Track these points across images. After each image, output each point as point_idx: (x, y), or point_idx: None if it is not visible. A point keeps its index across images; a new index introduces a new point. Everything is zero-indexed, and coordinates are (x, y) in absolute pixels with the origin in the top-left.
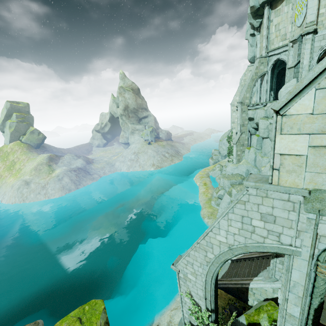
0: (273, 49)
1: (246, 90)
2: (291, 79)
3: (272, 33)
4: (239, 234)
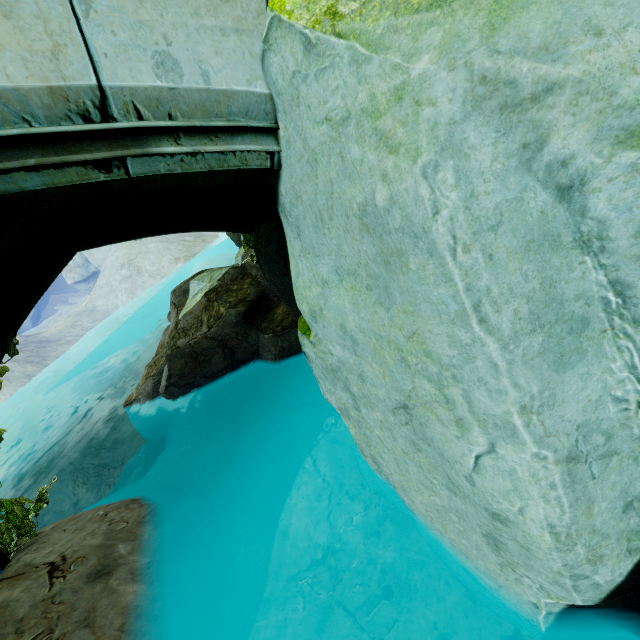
0: None
1: None
2: None
3: None
4: None
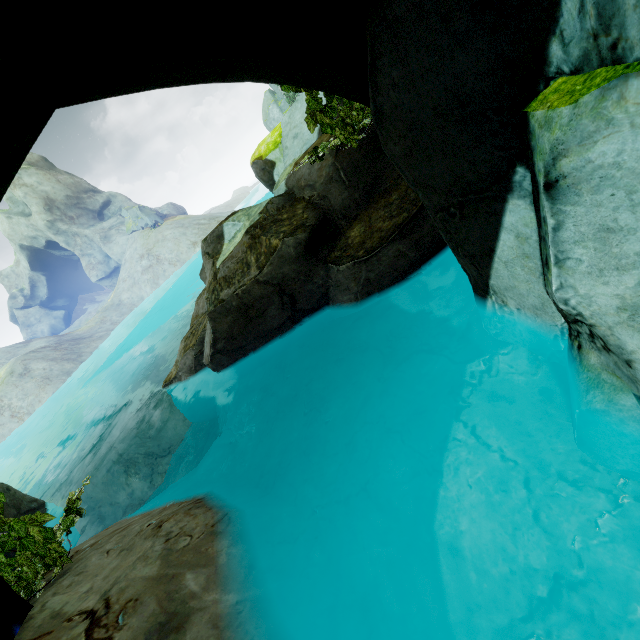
0: None
1: None
2: None
3: None
4: None
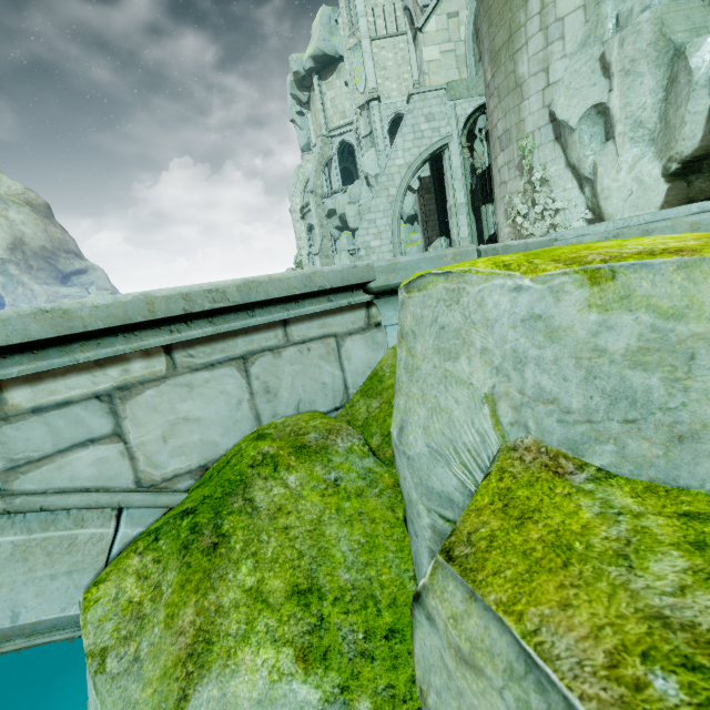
0: (335, 128)
1: (315, 176)
2: (369, 149)
3: (329, 109)
4: (413, 146)
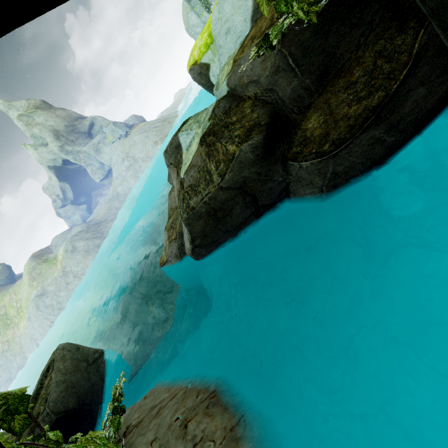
0: None
1: None
2: None
3: None
4: None
